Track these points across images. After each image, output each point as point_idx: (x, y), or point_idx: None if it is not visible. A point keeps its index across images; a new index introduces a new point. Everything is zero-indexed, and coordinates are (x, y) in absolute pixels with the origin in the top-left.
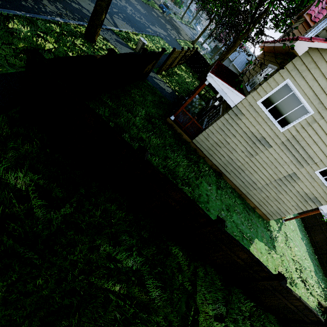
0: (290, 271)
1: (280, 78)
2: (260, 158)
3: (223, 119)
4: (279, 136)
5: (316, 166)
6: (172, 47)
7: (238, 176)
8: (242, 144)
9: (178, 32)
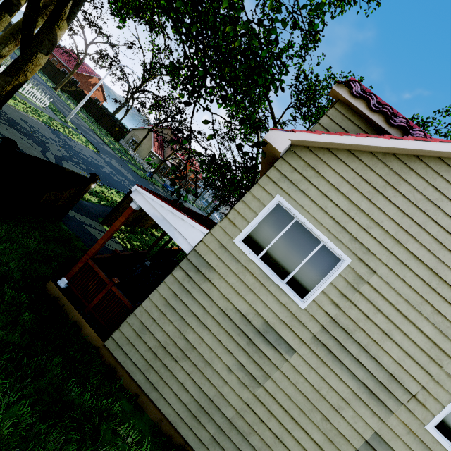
0: None
1: (263, 194)
2: (279, 389)
3: (171, 280)
4: (303, 320)
5: (419, 406)
6: None
7: None
8: (227, 347)
9: None
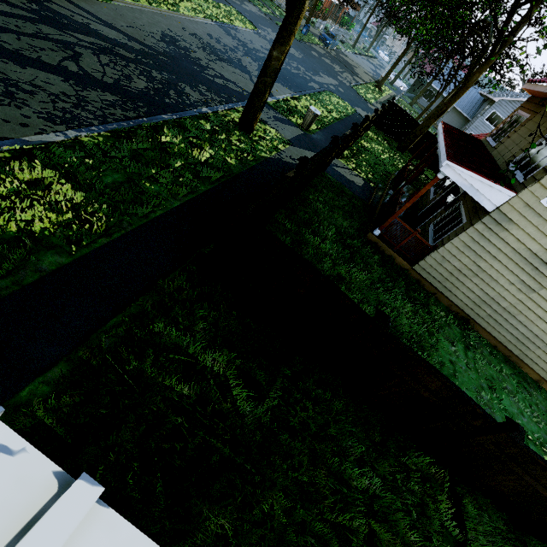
0: None
1: None
2: None
3: (471, 231)
4: None
5: None
6: (349, 103)
7: (503, 324)
8: (512, 271)
9: (352, 73)
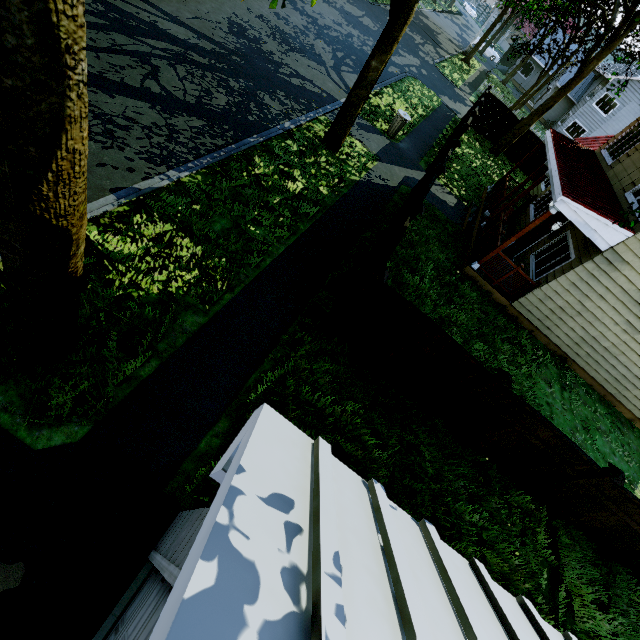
0: None
1: None
2: None
3: (580, 270)
4: None
5: None
6: (434, 91)
7: (602, 364)
8: (618, 312)
9: (434, 43)
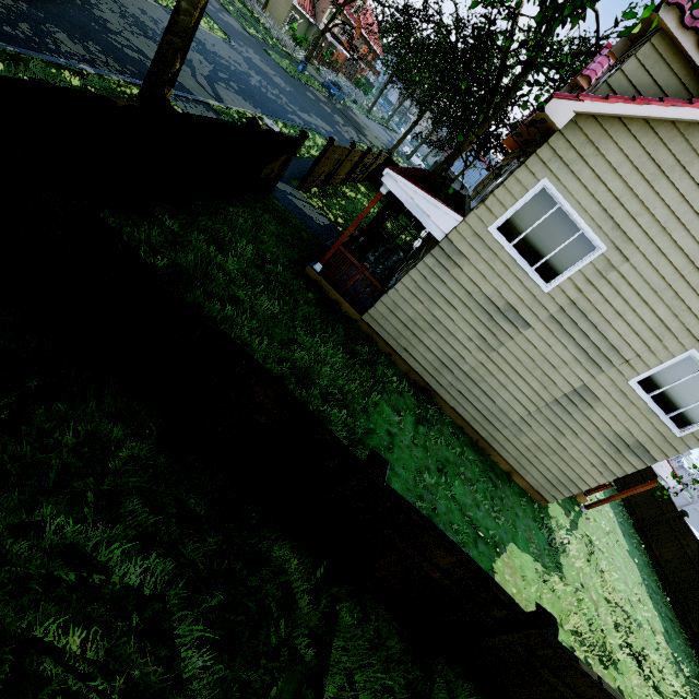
0: (602, 629)
1: (529, 177)
2: (510, 353)
3: (422, 266)
4: (543, 302)
5: (628, 368)
6: None
7: (466, 395)
8: (469, 323)
9: (358, 131)
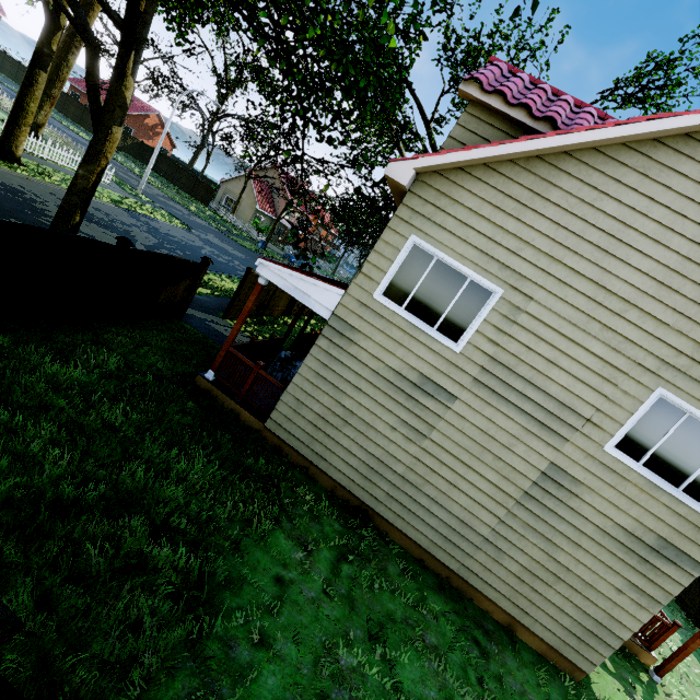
0: None
1: (396, 237)
2: (446, 438)
3: (316, 351)
4: (460, 365)
5: (595, 429)
6: None
7: (412, 508)
8: (386, 407)
9: None
